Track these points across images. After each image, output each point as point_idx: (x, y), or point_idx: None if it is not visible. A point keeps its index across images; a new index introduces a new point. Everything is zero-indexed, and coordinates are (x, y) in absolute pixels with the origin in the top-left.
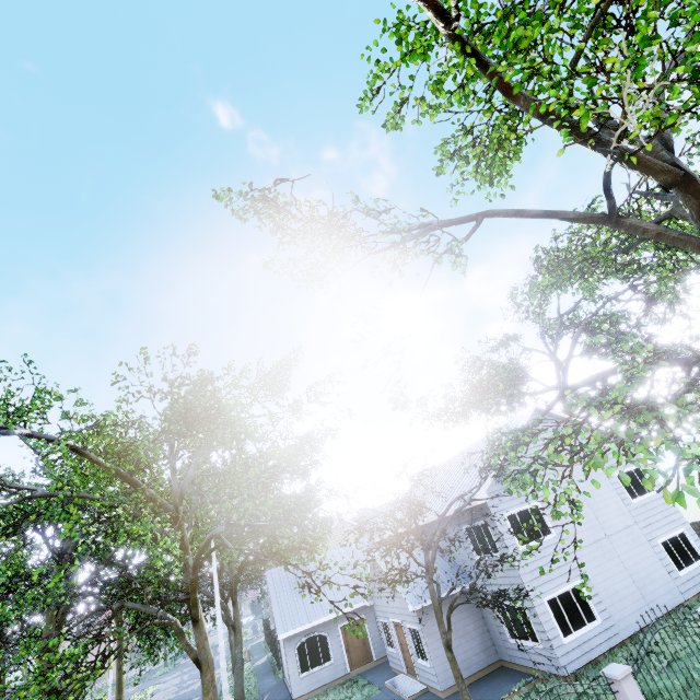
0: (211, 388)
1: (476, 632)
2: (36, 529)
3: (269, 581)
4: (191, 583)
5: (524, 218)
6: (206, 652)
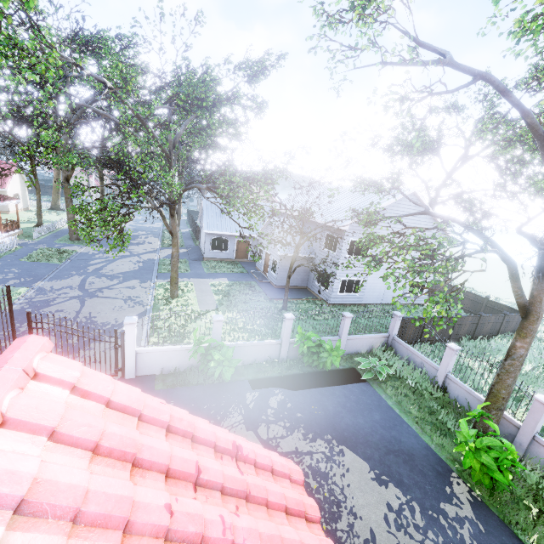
0: (217, 91)
1: (303, 274)
2: (49, 97)
3: (204, 201)
4: (175, 200)
5: (504, 98)
6: (176, 231)
